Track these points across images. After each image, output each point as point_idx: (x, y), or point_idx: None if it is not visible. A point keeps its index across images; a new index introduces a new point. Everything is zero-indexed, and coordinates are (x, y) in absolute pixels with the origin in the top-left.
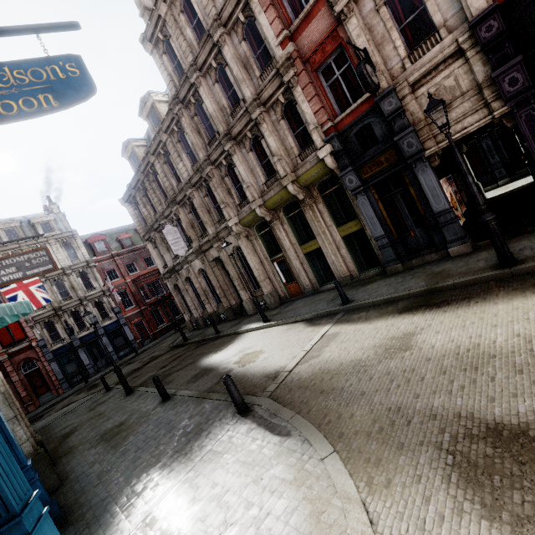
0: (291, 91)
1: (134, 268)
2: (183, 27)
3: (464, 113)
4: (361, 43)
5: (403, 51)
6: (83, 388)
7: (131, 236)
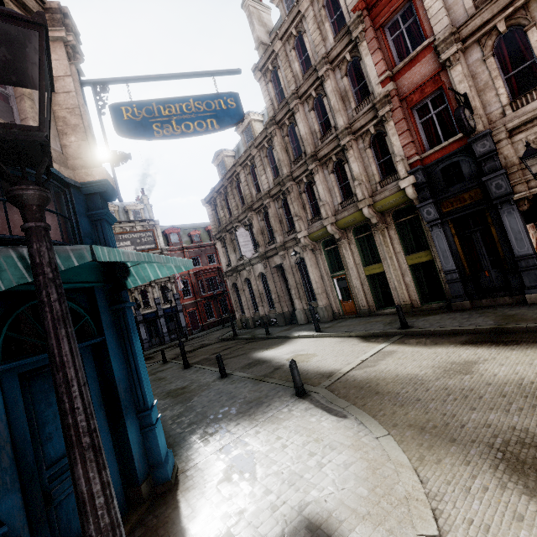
0: (383, 124)
1: (197, 262)
2: (292, 61)
3: None
4: (462, 89)
5: (505, 98)
6: None
7: (201, 233)
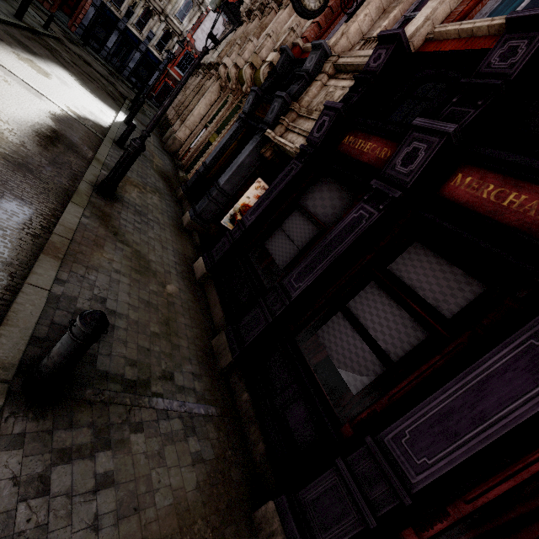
0: None
1: None
2: None
3: (305, 129)
4: None
5: (376, 34)
6: (76, 41)
7: None
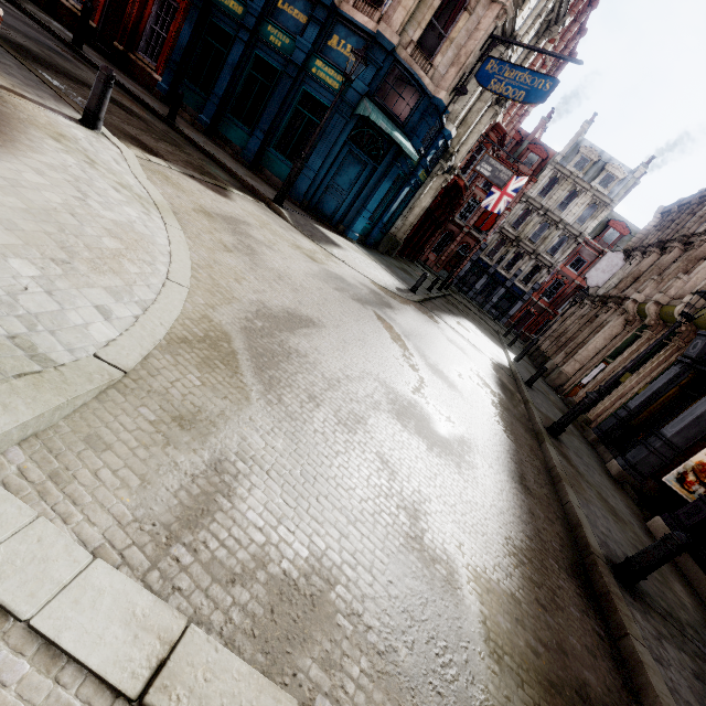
0: None
1: None
2: None
3: None
4: None
5: None
6: (453, 289)
7: None
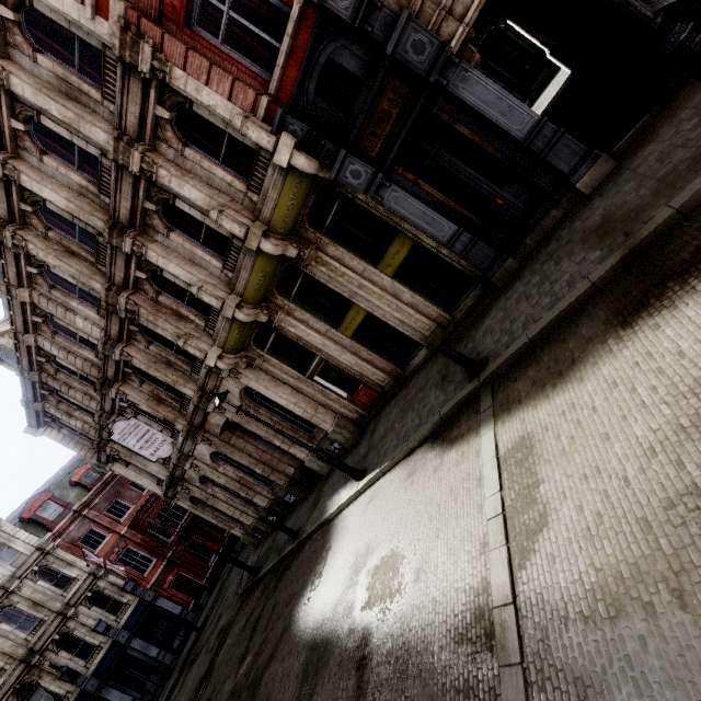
0: (169, 90)
1: (122, 508)
2: None
3: None
4: None
5: None
6: None
7: (92, 465)
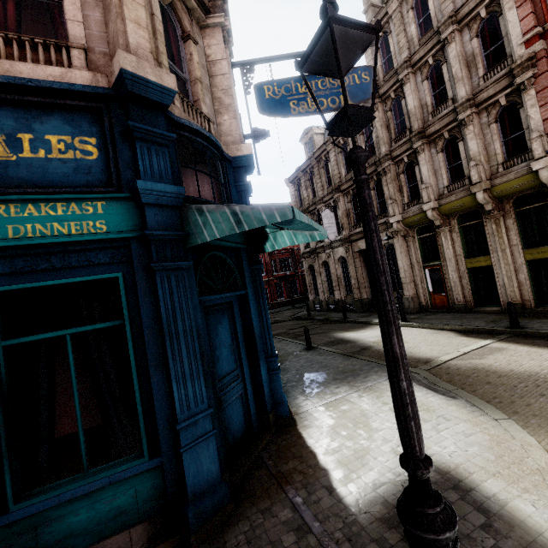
0: (518, 93)
1: None
2: (408, 23)
3: None
4: None
5: None
6: None
7: None
